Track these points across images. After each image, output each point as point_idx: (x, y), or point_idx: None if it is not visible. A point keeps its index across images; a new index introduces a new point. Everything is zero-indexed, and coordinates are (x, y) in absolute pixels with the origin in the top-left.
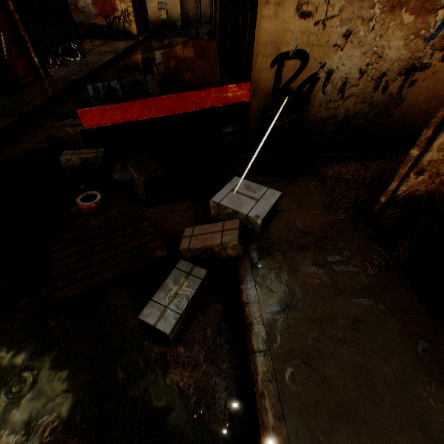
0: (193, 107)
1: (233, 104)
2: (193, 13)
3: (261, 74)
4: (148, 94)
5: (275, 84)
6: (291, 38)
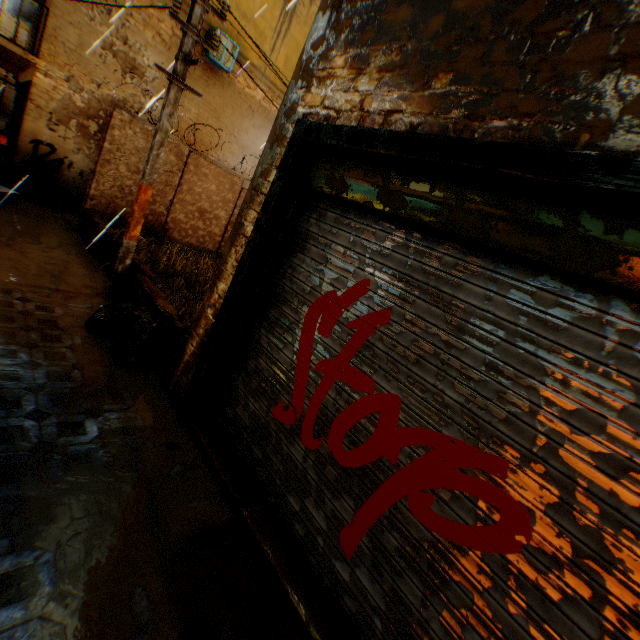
0: None
1: (2, 151)
2: None
3: (26, 144)
4: None
5: (36, 153)
6: (46, 136)
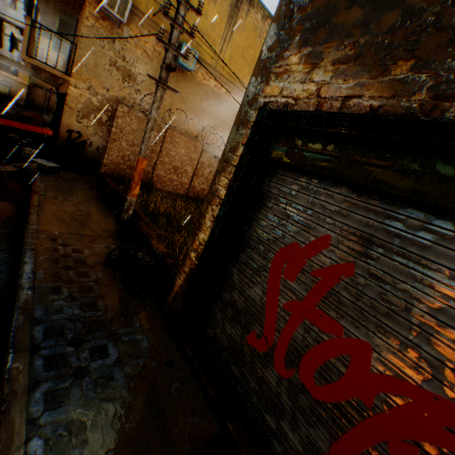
0: (29, 129)
1: (49, 139)
2: (42, 101)
3: (63, 133)
4: (9, 119)
5: (69, 138)
6: (75, 126)
